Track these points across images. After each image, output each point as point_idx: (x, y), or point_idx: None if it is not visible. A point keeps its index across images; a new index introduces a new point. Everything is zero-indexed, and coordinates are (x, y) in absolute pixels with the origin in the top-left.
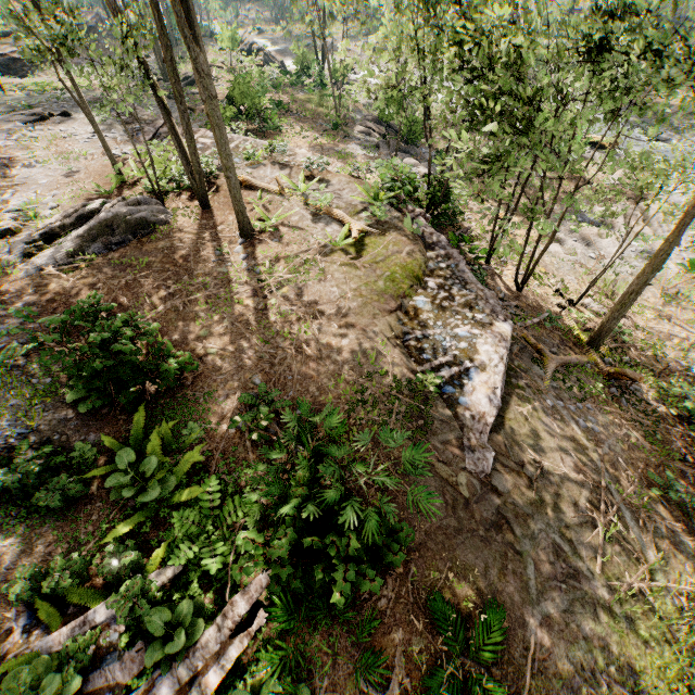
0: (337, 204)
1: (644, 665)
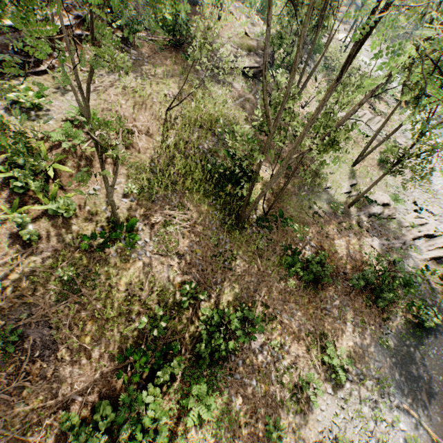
0: (250, 30)
1: (215, 94)
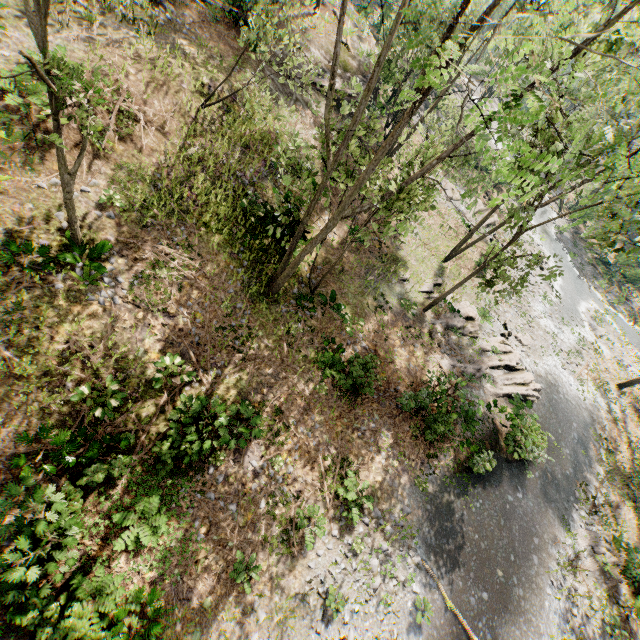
0: (354, 44)
1: (281, 111)
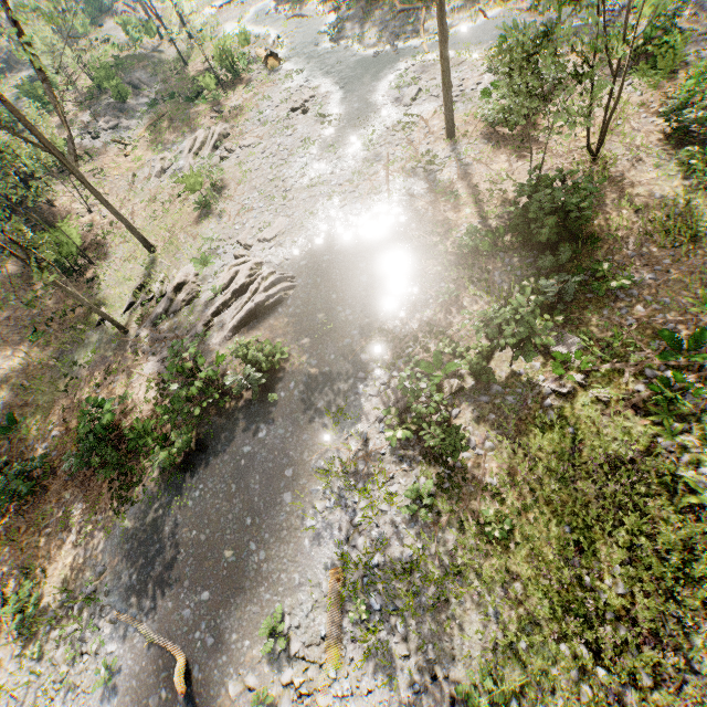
0: None
1: None
